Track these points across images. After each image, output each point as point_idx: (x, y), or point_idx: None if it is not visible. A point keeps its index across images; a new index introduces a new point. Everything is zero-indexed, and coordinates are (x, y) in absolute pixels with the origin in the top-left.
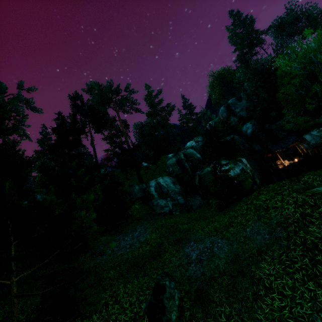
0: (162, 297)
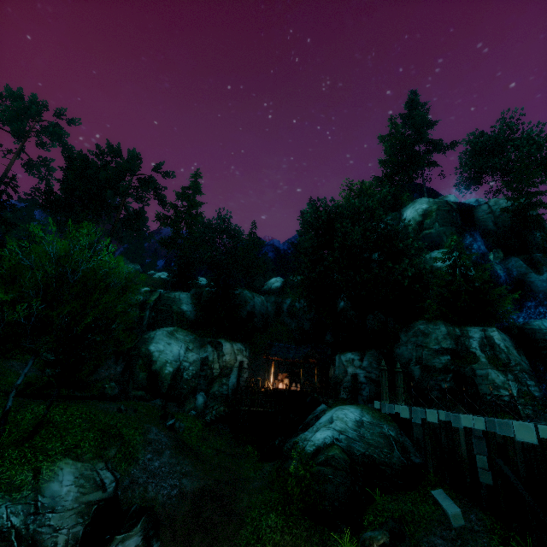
0: None
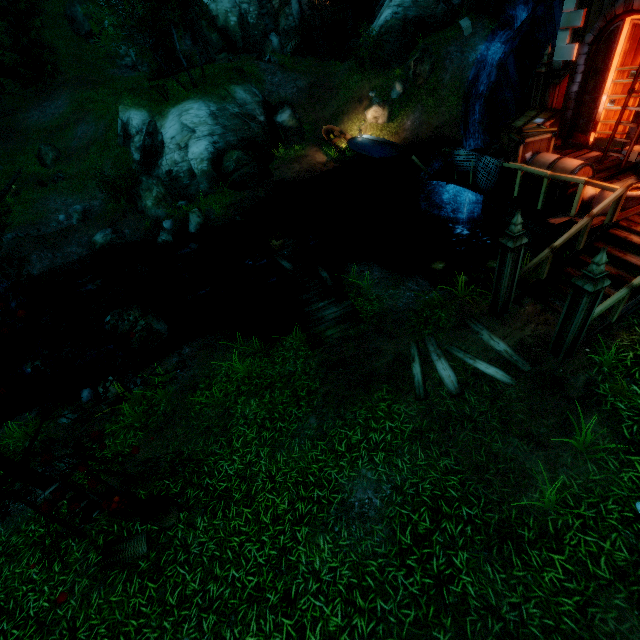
0: (41, 153)
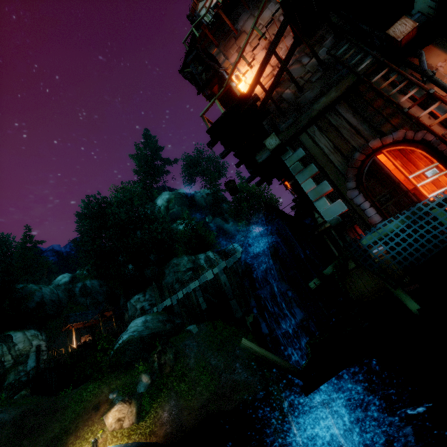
0: None
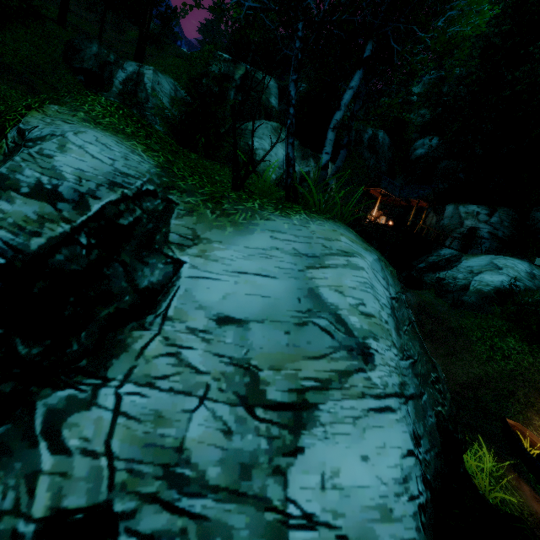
0: None
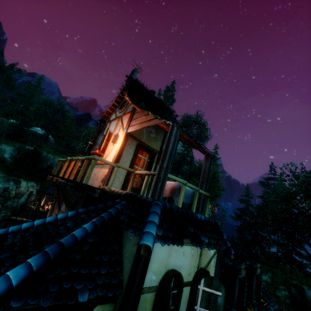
0: None
